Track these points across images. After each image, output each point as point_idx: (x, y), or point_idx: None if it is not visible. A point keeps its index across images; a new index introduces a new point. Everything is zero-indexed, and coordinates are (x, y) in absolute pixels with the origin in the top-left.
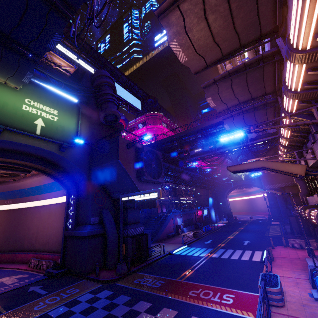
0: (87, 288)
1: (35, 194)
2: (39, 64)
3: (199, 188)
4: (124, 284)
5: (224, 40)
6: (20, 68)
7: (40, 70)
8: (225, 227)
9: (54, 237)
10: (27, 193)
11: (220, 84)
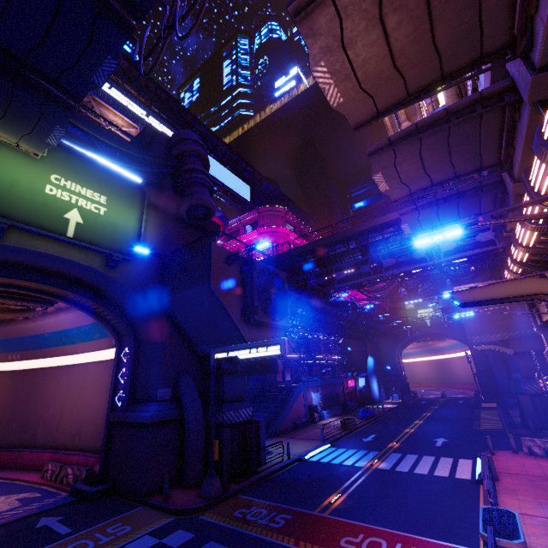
0: (145, 524)
1: (60, 344)
2: (78, 117)
3: (352, 338)
4: (215, 520)
5: (413, 64)
6: (43, 119)
7: (79, 126)
8: (397, 411)
9: (91, 422)
10: (47, 341)
11: (399, 148)
